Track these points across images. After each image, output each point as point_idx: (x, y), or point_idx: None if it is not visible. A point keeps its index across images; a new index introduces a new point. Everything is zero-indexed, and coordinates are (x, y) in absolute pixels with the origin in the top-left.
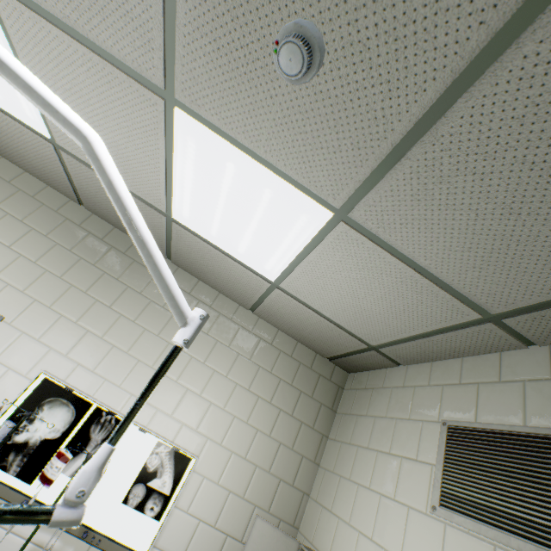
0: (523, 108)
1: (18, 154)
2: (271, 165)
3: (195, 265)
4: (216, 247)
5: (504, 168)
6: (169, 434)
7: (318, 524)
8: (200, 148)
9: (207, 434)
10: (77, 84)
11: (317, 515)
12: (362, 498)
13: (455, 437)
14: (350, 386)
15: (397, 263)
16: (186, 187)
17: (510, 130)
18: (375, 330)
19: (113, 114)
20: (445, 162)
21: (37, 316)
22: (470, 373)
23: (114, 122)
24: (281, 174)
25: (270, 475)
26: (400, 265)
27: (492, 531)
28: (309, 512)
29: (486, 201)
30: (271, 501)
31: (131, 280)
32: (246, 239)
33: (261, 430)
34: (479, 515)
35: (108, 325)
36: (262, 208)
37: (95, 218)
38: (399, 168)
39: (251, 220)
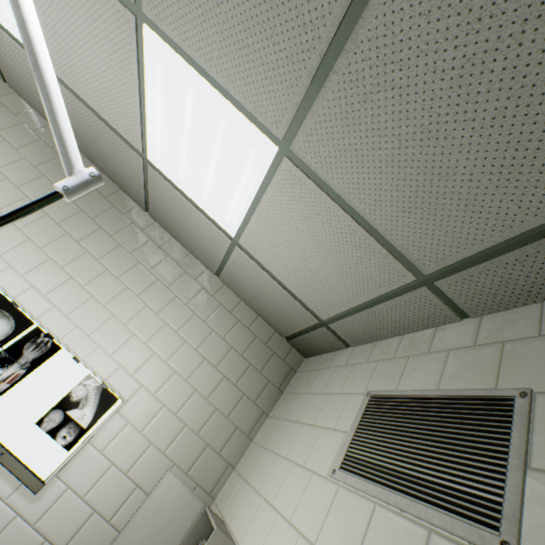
0: (428, 2)
1: (27, 89)
2: (224, 90)
3: (168, 218)
4: (185, 195)
5: (418, 79)
6: (103, 372)
7: (232, 494)
8: (165, 72)
9: (143, 381)
10: (69, 3)
11: (234, 485)
12: (277, 467)
13: (373, 405)
14: (302, 369)
15: (336, 209)
16: (157, 120)
17: (419, 30)
18: (324, 299)
19: (96, 36)
20: (367, 75)
21: (6, 234)
22: (405, 348)
23: (97, 45)
24: (233, 100)
25: (198, 438)
26: (339, 211)
27: (377, 489)
28: (229, 483)
29: (407, 123)
30: (192, 464)
31: (106, 222)
32: (208, 183)
33: (199, 391)
34: (370, 474)
35: (71, 257)
36: (218, 143)
37: (87, 161)
38: (329, 85)
39: (211, 159)
